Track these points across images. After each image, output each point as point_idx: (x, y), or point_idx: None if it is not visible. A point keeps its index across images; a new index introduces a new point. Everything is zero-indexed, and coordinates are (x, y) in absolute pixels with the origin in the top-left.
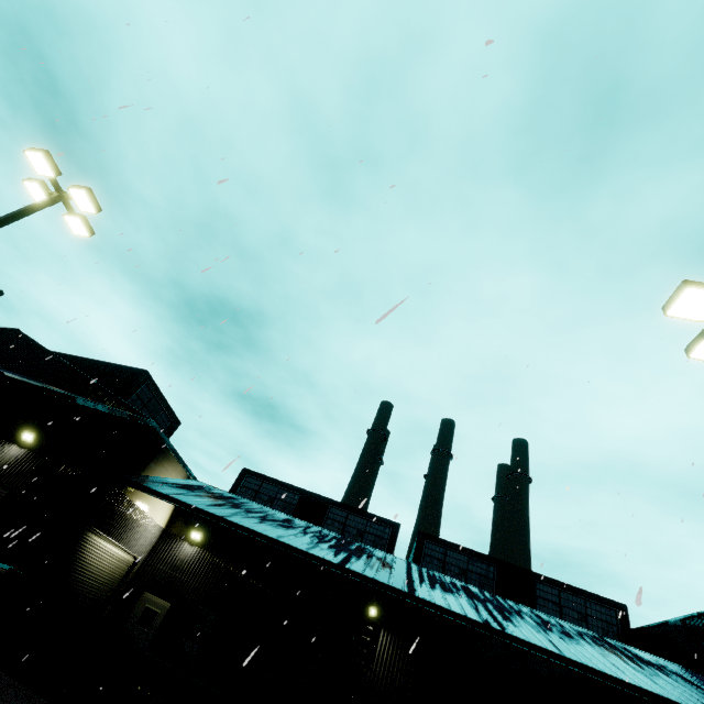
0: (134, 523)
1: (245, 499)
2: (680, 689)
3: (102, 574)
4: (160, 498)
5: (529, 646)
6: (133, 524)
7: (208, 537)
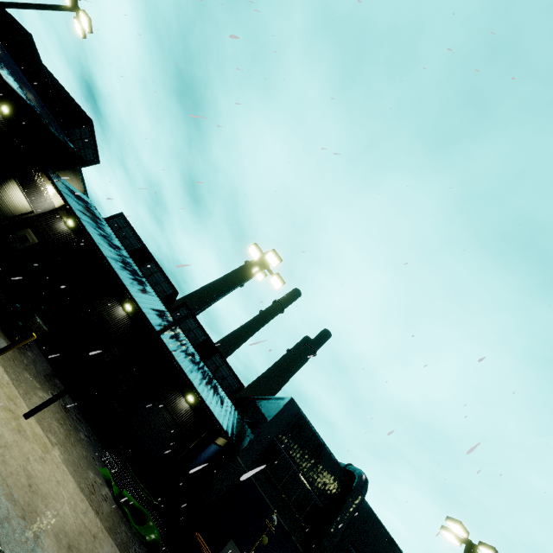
0: (40, 193)
1: (107, 225)
2: (208, 393)
3: (11, 204)
4: (55, 189)
5: (161, 340)
6: (40, 193)
7: (76, 228)
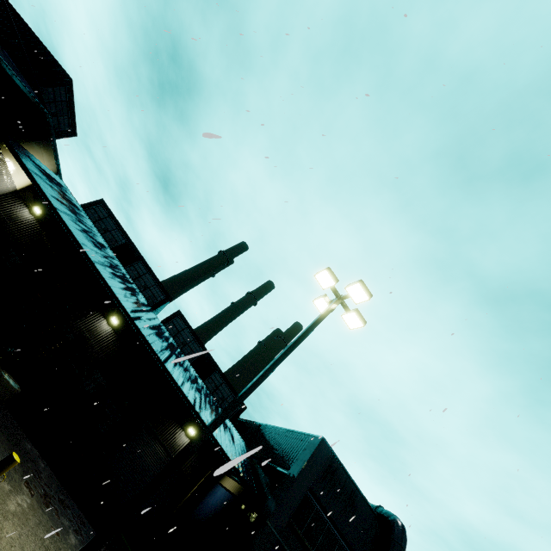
0: None
1: (86, 215)
2: (221, 432)
3: None
4: (21, 167)
5: (168, 374)
6: None
7: (45, 217)
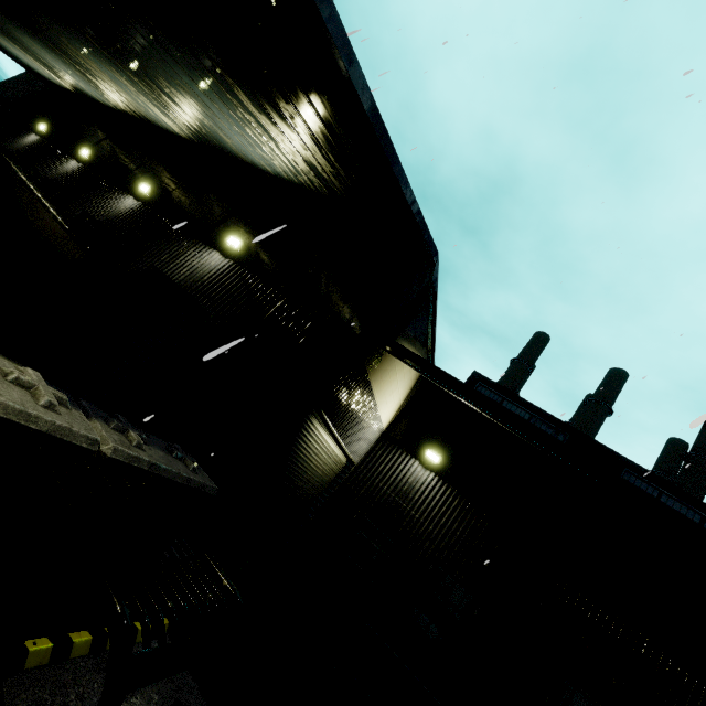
0: (362, 415)
1: None
2: None
3: (314, 475)
4: (470, 402)
5: None
6: (361, 417)
7: (450, 464)
